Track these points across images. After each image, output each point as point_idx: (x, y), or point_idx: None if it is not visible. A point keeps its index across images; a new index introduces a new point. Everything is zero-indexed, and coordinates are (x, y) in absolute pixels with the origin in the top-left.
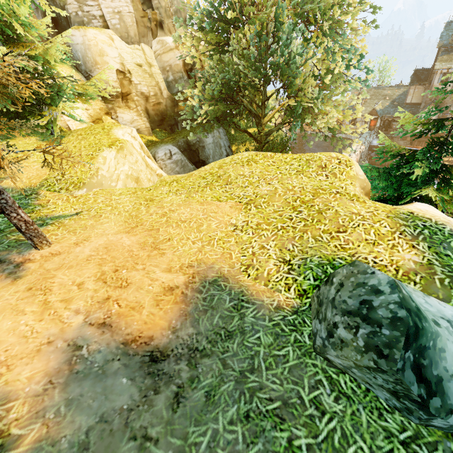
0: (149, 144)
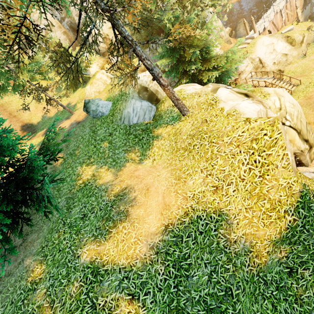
0: None
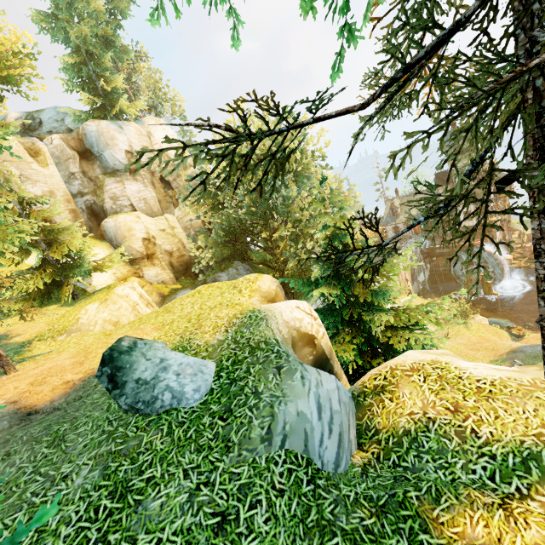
0: (173, 292)
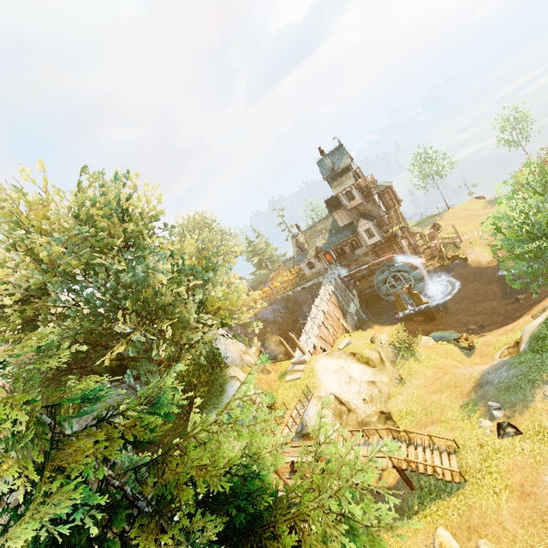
0: None
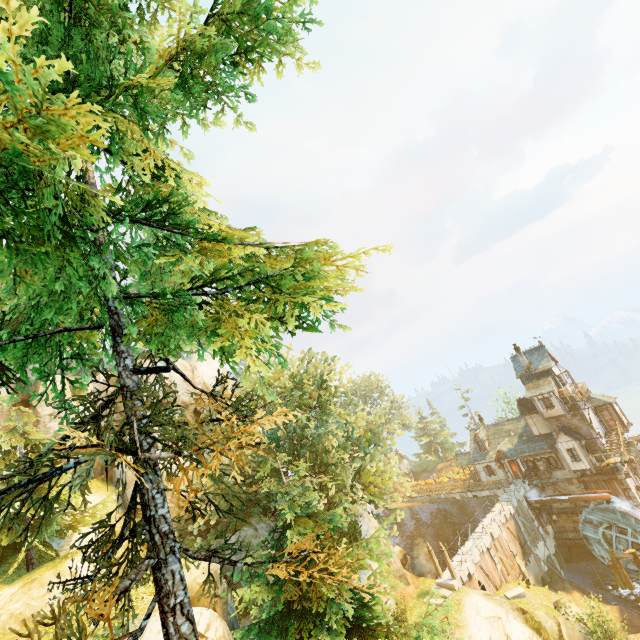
0: None
